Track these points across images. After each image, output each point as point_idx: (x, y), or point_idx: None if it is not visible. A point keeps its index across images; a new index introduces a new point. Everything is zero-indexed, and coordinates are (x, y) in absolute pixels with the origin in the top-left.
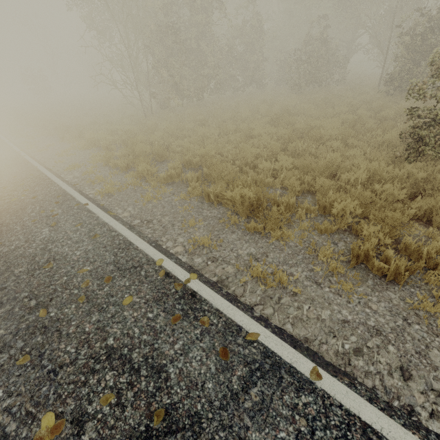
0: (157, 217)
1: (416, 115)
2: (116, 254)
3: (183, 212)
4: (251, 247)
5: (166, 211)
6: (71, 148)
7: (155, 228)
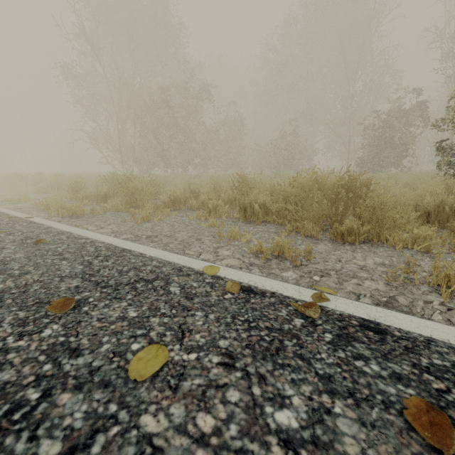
0: (165, 233)
1: (449, 147)
2: (89, 262)
3: (209, 228)
4: (373, 257)
5: (177, 228)
6: (22, 192)
7: (167, 242)
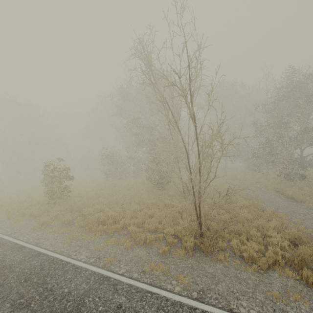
0: None
1: None
2: None
3: None
4: None
5: None
6: None
7: None
